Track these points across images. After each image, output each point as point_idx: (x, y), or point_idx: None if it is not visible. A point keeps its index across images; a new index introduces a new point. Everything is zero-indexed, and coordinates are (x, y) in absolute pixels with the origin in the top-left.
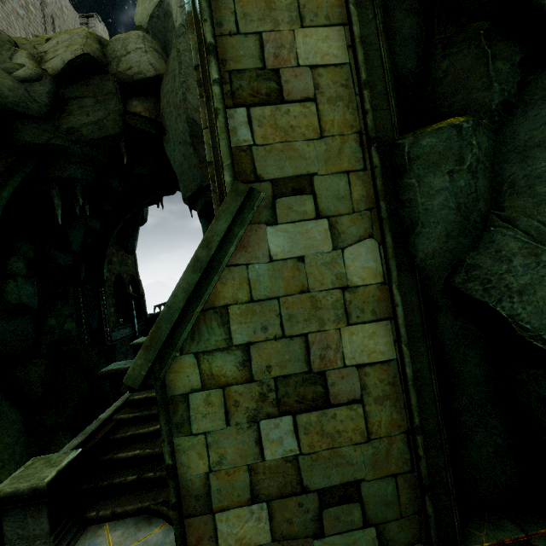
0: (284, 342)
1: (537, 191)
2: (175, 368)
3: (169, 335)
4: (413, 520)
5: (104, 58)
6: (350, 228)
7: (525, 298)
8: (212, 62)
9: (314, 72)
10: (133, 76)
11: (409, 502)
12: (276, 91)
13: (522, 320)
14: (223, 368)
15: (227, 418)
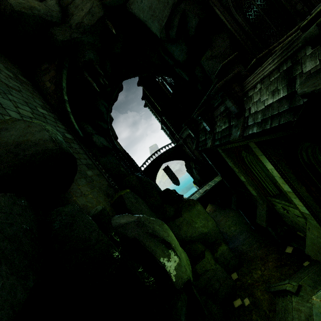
0: None
1: None
2: None
3: None
4: None
5: None
6: None
7: None
8: None
9: None
10: None
11: None
12: None
13: None
14: None
15: None
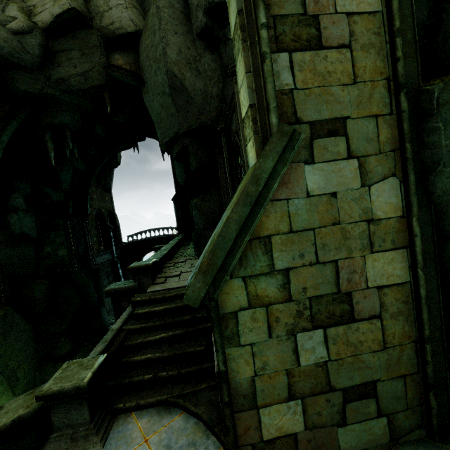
0: (318, 267)
1: None
2: (226, 290)
3: (222, 262)
4: (416, 411)
5: (88, 13)
6: (376, 167)
7: None
8: (260, 6)
9: (350, 19)
10: (115, 31)
11: (414, 397)
12: (316, 37)
13: None
14: (267, 289)
15: (269, 332)
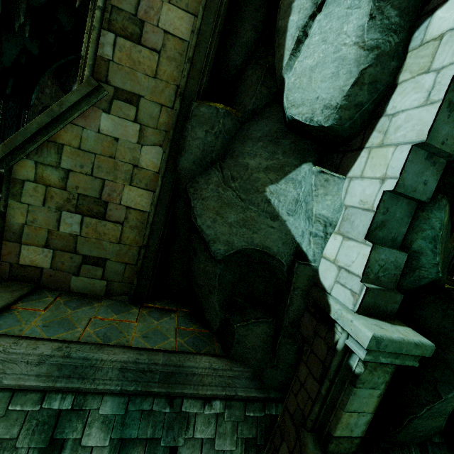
0: (91, 178)
1: (238, 160)
2: (21, 164)
3: (21, 144)
4: (127, 285)
5: None
6: (151, 136)
7: (203, 202)
8: None
9: (166, 35)
10: None
11: (129, 277)
12: (138, 35)
13: (196, 210)
14: (51, 176)
15: (44, 202)
